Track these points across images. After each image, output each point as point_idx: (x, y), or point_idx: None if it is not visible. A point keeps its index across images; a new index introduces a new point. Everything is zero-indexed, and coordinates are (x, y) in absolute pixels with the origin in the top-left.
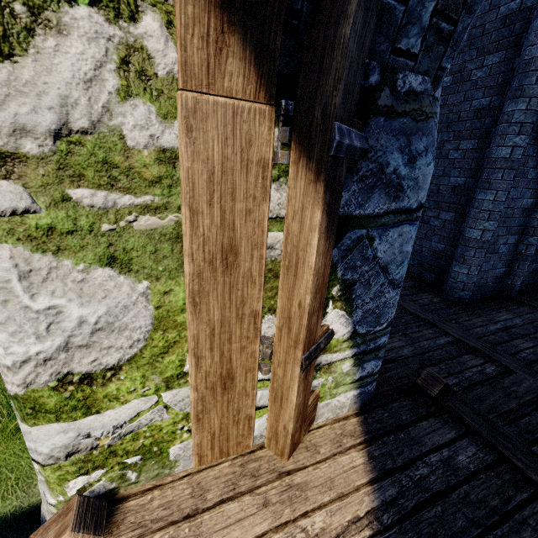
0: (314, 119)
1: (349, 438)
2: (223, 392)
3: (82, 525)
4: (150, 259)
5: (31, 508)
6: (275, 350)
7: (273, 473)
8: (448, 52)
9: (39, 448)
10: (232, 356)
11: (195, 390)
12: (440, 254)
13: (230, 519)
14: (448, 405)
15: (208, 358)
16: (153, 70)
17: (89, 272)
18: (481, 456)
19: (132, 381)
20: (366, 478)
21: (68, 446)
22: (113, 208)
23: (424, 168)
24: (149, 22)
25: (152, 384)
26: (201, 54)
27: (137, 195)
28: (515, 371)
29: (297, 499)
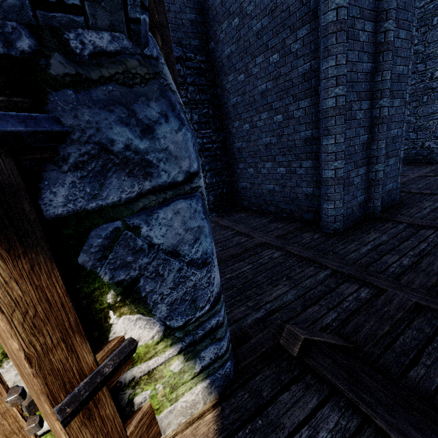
0: None
1: None
2: None
3: None
4: None
5: None
6: (34, 400)
7: None
8: None
9: None
10: None
11: None
12: (311, 196)
13: None
14: (310, 363)
15: None
16: None
17: None
18: (343, 425)
19: None
20: None
21: None
22: None
23: (173, 135)
24: None
25: None
26: None
27: None
28: (386, 289)
29: None
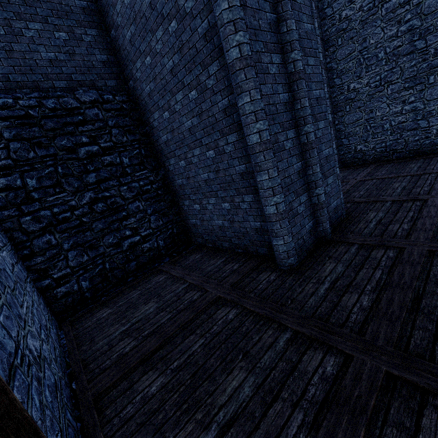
0: None
1: None
2: None
3: None
4: None
5: None
6: None
7: None
8: None
9: None
10: None
11: None
12: (260, 230)
13: None
14: None
15: None
16: None
17: None
18: None
19: None
20: None
21: None
22: None
23: None
24: None
25: None
26: None
27: None
28: (352, 354)
29: None
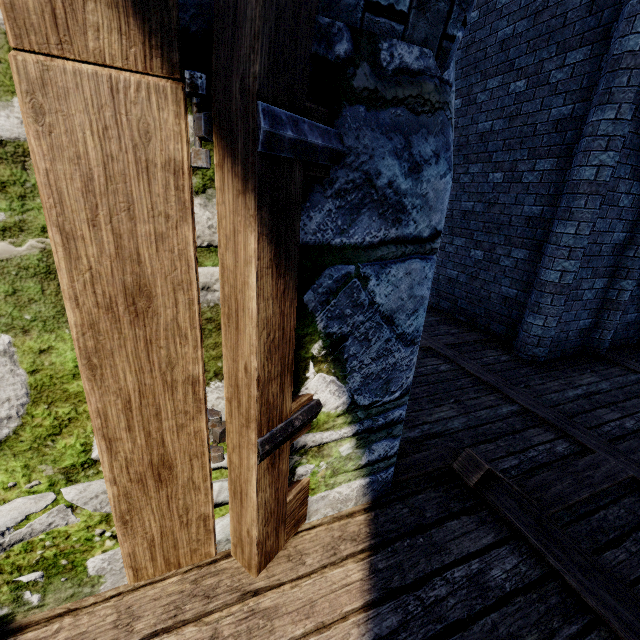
0: (233, 99)
1: (349, 543)
2: (158, 486)
3: None
4: (8, 303)
5: None
6: (227, 429)
7: (235, 593)
8: (455, 12)
9: None
10: (165, 438)
11: (113, 484)
12: (511, 301)
13: None
14: (489, 498)
15: (126, 441)
16: None
17: None
18: (523, 571)
19: (9, 473)
20: (361, 601)
21: None
22: None
23: (436, 181)
24: None
25: (43, 477)
26: None
27: None
28: (593, 449)
29: (258, 632)
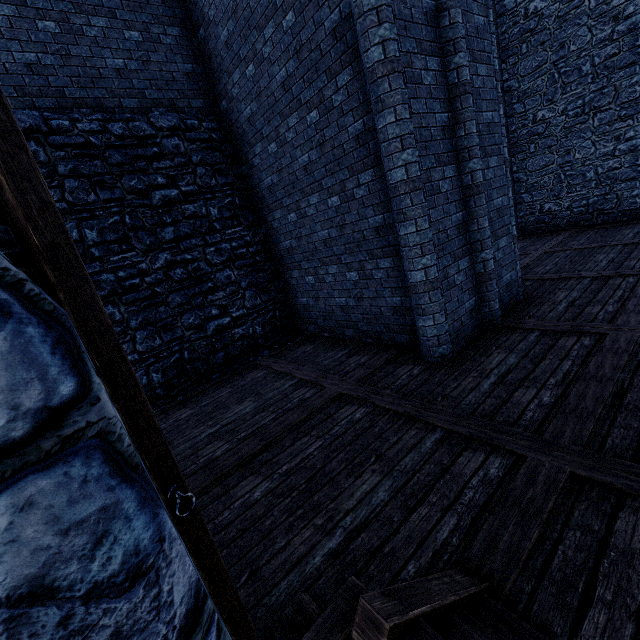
0: None
1: None
2: None
3: None
4: None
5: None
6: None
7: None
8: None
9: None
10: None
11: None
12: (400, 309)
13: None
14: None
15: None
16: None
17: None
18: None
19: None
20: None
21: None
22: None
23: None
24: None
25: None
26: None
27: None
28: (525, 454)
29: None
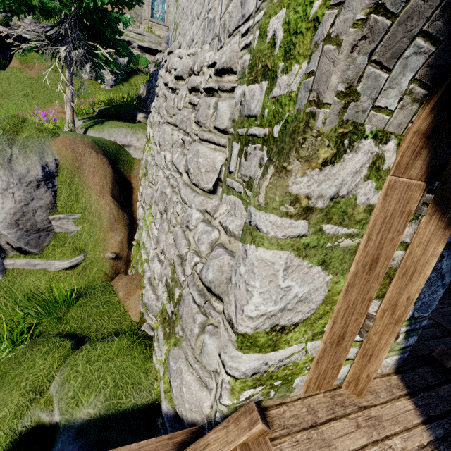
0: None
1: (396, 389)
2: (335, 347)
3: (263, 420)
4: (338, 263)
5: (143, 406)
6: (374, 323)
7: (355, 406)
8: None
9: (241, 367)
10: (349, 324)
11: (324, 343)
12: None
13: (340, 432)
14: None
15: (338, 324)
16: (382, 166)
17: (311, 268)
18: None
19: (299, 333)
20: (419, 420)
21: (255, 369)
22: (336, 235)
23: None
24: (390, 144)
25: (306, 336)
26: (407, 158)
27: (348, 228)
28: None
29: (378, 426)
